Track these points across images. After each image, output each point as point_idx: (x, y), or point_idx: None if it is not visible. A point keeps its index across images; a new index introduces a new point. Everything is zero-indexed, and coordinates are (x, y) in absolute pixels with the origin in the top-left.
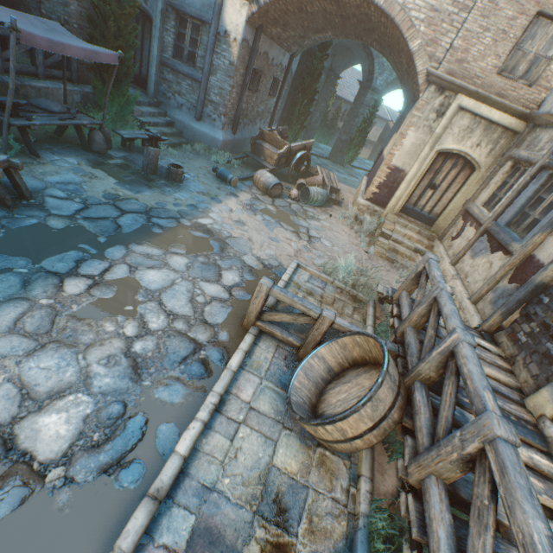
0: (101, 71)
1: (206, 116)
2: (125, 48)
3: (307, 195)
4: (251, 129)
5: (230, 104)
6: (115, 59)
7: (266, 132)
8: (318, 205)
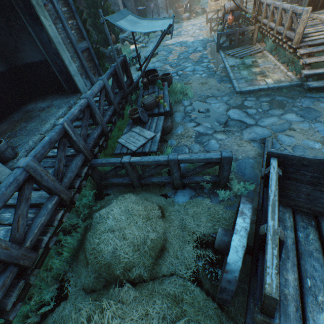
0: (143, 15)
1: (161, 13)
2: (145, 6)
3: (197, 15)
4: (168, 12)
5: (165, 5)
6: (153, 5)
7: (176, 6)
8: (201, 15)
